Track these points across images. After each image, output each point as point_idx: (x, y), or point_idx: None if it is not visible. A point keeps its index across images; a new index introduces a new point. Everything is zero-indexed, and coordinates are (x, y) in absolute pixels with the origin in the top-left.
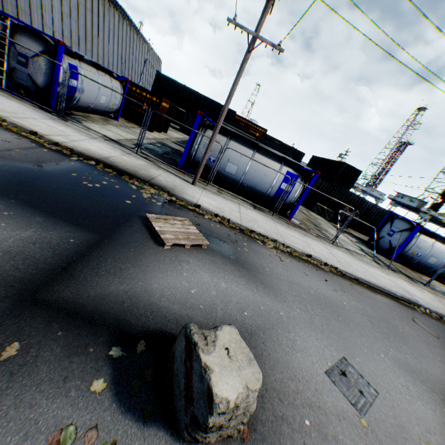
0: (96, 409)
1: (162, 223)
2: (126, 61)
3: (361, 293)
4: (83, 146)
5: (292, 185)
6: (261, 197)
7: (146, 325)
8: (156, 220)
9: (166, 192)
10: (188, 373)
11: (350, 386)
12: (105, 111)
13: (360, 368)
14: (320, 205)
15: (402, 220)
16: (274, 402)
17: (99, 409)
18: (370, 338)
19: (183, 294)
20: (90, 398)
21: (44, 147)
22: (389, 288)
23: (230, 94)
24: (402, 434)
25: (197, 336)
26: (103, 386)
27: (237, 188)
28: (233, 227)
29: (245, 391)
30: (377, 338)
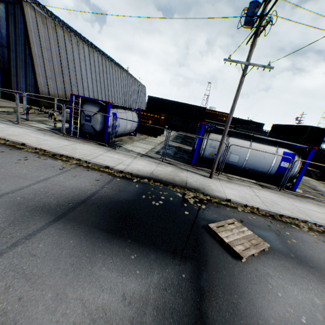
0: None
1: (224, 232)
2: (126, 94)
3: None
4: (135, 168)
5: (293, 164)
6: (262, 176)
7: None
8: (218, 230)
9: (201, 193)
10: None
11: None
12: (129, 132)
13: None
14: None
15: None
16: None
17: None
18: None
19: None
20: None
21: (115, 176)
22: None
23: (232, 108)
24: None
25: None
26: None
27: (239, 172)
28: (263, 214)
29: None
30: None
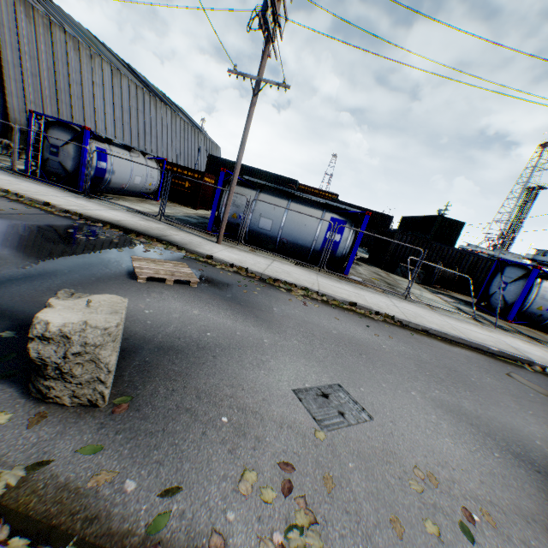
0: None
1: (146, 263)
2: (181, 152)
3: (424, 343)
4: (96, 213)
5: (336, 231)
6: (307, 253)
7: None
8: (140, 260)
9: (175, 246)
10: None
11: (327, 407)
12: (142, 192)
13: (360, 396)
14: (404, 265)
15: (514, 267)
16: (188, 397)
17: None
18: (404, 378)
19: (132, 312)
20: None
21: (53, 214)
22: (480, 341)
23: (242, 141)
24: (385, 458)
25: (64, 292)
26: None
27: (277, 247)
28: (253, 276)
29: (80, 324)
30: (419, 379)
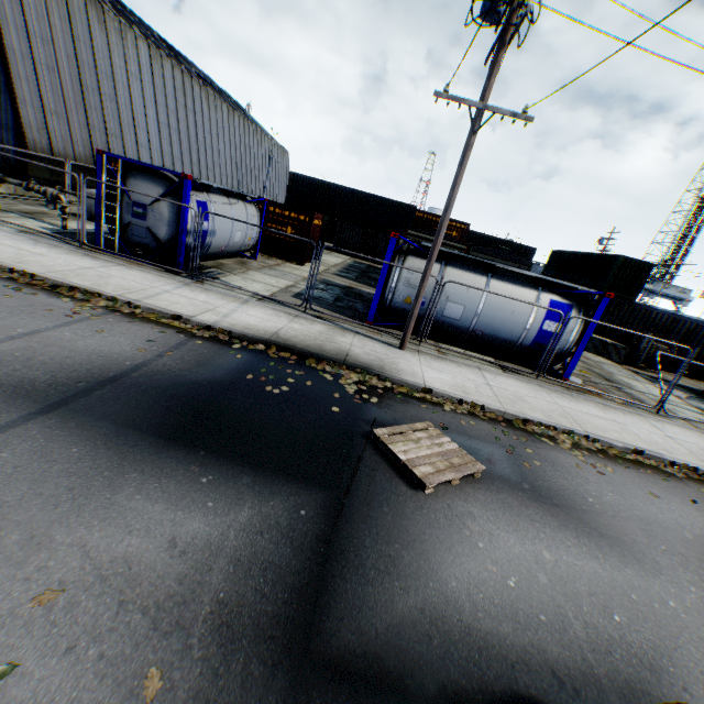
0: None
1: (402, 443)
2: (242, 165)
3: None
4: (240, 321)
5: (566, 325)
6: (509, 349)
7: (485, 683)
8: (392, 440)
9: (375, 376)
10: None
11: None
12: (239, 251)
13: None
14: (596, 338)
15: None
16: None
17: None
18: None
19: (501, 593)
20: None
21: (194, 336)
22: None
23: (449, 202)
24: None
25: None
26: None
27: (465, 340)
28: (493, 417)
29: None
30: None
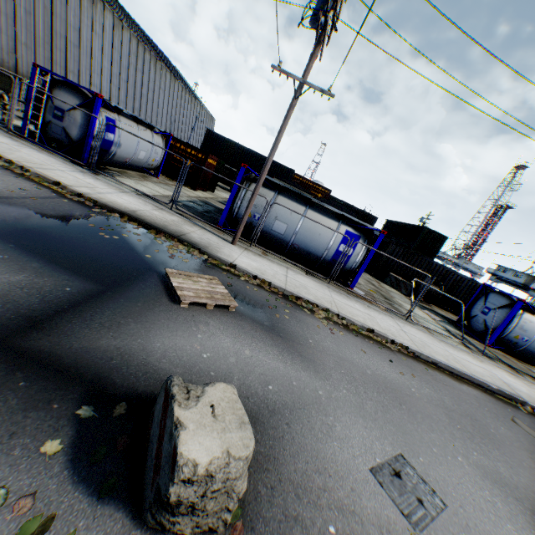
0: (41, 475)
1: (183, 279)
2: (175, 120)
3: (439, 380)
4: (110, 198)
5: (351, 247)
6: (316, 262)
7: (134, 386)
8: (176, 276)
9: (197, 250)
10: (160, 435)
11: (405, 492)
12: (144, 167)
13: (424, 470)
14: (394, 275)
15: (498, 294)
16: (289, 497)
17: (44, 475)
18: (444, 436)
19: (191, 357)
20: (38, 460)
21: (65, 197)
22: (481, 377)
23: (275, 143)
24: None
25: (178, 388)
26: (58, 449)
27: (287, 251)
28: (276, 291)
29: (223, 457)
30: (456, 436)
